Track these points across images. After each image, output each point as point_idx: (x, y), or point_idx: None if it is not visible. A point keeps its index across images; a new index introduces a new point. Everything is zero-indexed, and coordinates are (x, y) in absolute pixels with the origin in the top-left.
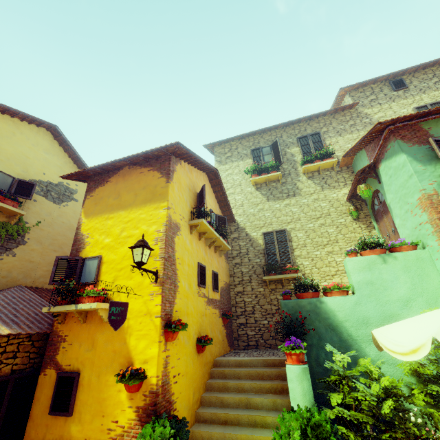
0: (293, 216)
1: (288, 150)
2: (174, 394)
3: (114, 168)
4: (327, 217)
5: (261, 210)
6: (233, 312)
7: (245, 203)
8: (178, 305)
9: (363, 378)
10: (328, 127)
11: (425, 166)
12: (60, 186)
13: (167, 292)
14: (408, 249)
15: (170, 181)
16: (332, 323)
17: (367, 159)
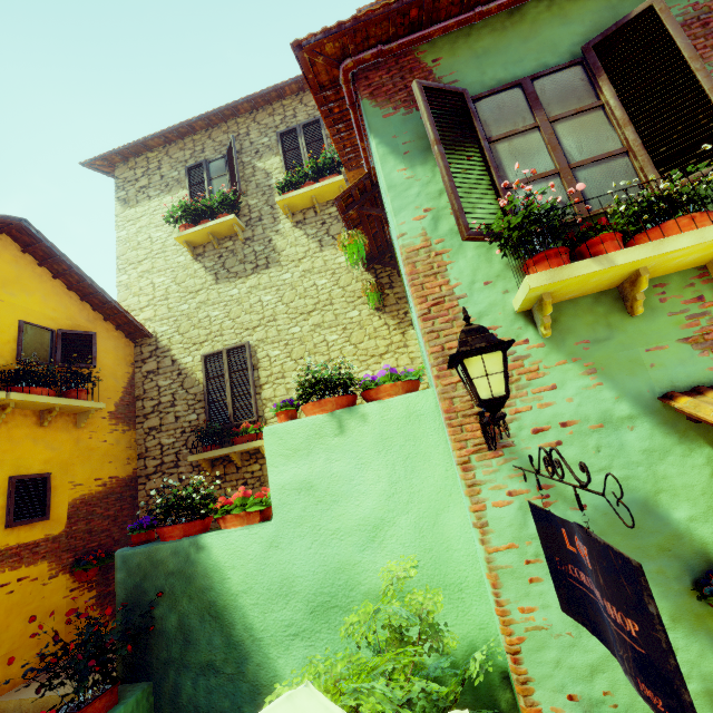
0: (264, 312)
1: (259, 165)
2: None
3: None
4: (327, 309)
5: (203, 305)
6: None
7: (173, 291)
8: None
9: None
10: None
11: (412, 169)
12: None
13: None
14: (394, 391)
15: None
16: (216, 600)
17: None
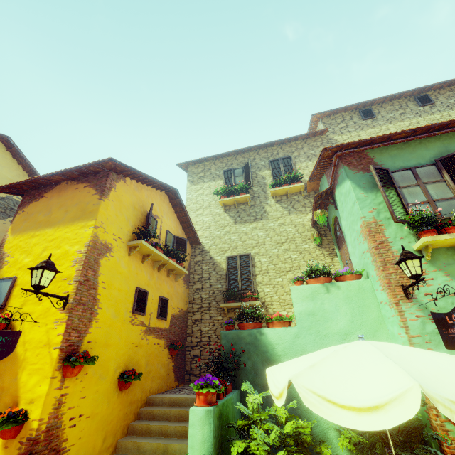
0: (259, 240)
1: (259, 173)
2: (69, 440)
3: (49, 182)
4: (292, 242)
5: (228, 233)
6: (188, 342)
7: (213, 225)
8: (93, 335)
9: (266, 423)
10: (300, 152)
11: (367, 193)
12: (8, 200)
13: (76, 320)
14: (352, 278)
15: (104, 199)
16: (270, 357)
17: (327, 184)
